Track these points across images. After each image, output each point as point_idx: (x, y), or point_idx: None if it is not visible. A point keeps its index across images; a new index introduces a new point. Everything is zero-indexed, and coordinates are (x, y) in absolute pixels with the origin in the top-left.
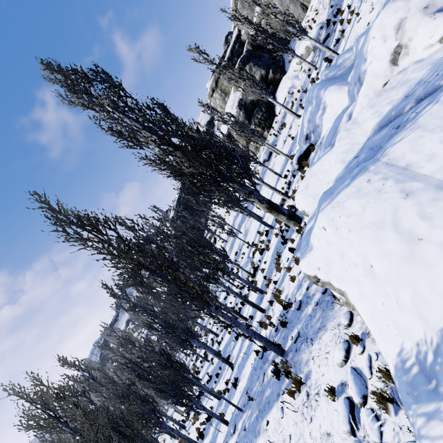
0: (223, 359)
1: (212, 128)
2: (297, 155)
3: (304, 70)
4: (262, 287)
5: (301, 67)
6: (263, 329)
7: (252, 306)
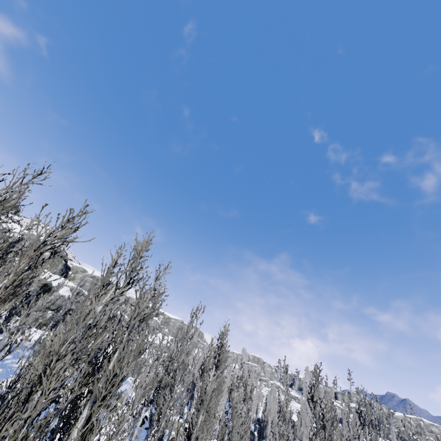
0: None
1: None
2: None
3: None
4: None
5: None
6: None
7: None
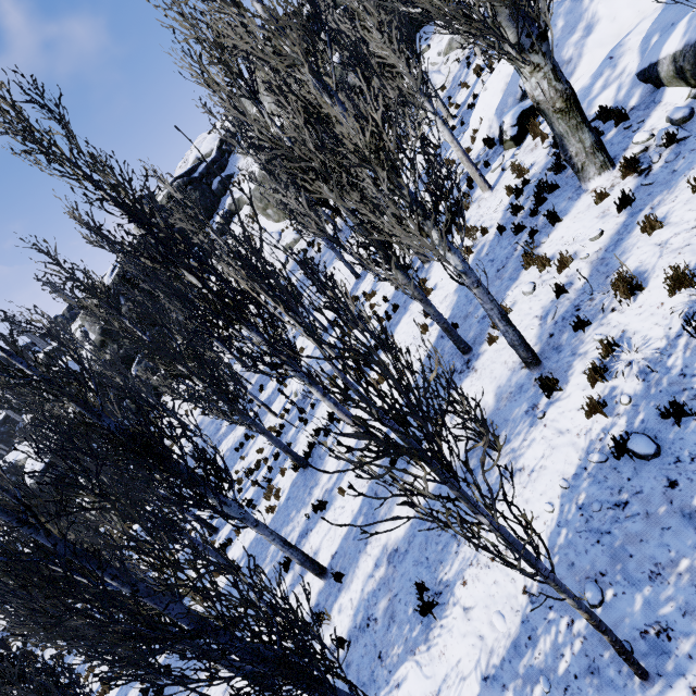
0: (304, 556)
1: (231, 151)
2: (515, 111)
3: (459, 57)
4: (444, 352)
5: (448, 58)
6: (562, 399)
7: (519, 338)
